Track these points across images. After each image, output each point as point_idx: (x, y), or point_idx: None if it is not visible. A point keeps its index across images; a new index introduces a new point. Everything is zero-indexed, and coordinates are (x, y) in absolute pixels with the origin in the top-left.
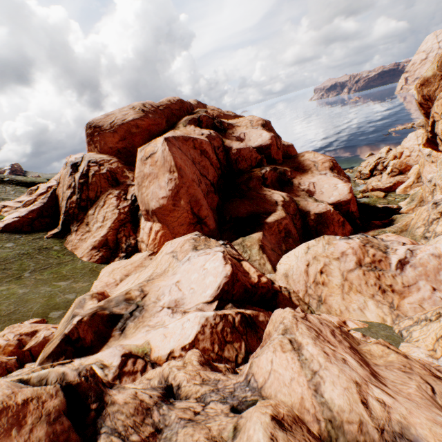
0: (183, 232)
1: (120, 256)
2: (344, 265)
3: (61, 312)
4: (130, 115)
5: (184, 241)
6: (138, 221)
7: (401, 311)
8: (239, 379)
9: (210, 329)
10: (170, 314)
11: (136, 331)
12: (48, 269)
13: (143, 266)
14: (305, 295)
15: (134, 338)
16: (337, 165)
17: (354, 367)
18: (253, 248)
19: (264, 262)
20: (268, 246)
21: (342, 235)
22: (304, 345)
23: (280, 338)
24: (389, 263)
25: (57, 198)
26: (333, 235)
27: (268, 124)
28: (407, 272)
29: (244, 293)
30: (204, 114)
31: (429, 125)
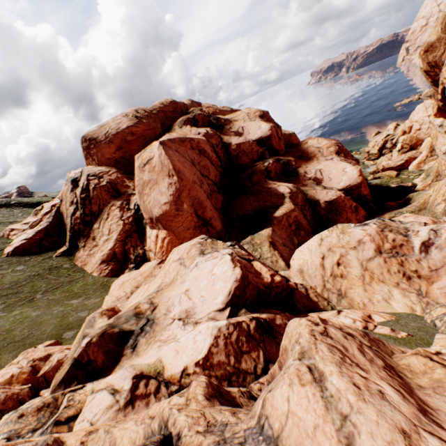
0: (189, 236)
1: (130, 267)
2: (363, 254)
3: (75, 331)
4: (124, 123)
5: (190, 246)
6: (144, 230)
7: (431, 297)
8: (251, 423)
9: (224, 340)
10: (182, 326)
11: (148, 347)
12: (60, 288)
13: (153, 276)
14: (323, 290)
15: (146, 355)
16: (343, 148)
17: (396, 402)
18: (263, 246)
19: (277, 259)
20: (279, 241)
21: (356, 221)
22: (327, 376)
23: (296, 364)
24: (412, 247)
25: (62, 216)
26: (347, 222)
27: (267, 115)
28: (432, 255)
29: (257, 295)
30: (198, 112)
31: (439, 93)
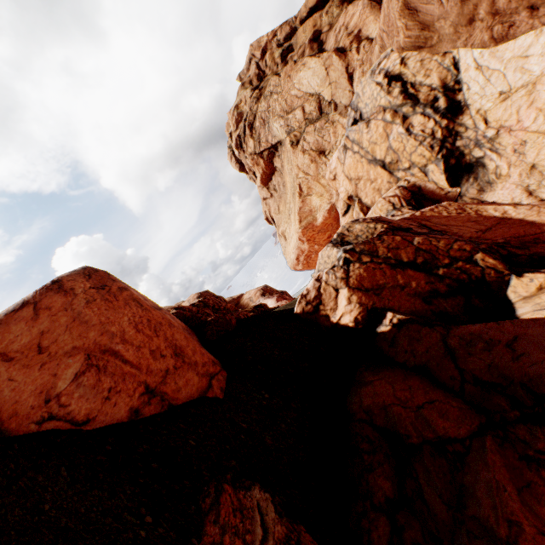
0: None
1: None
2: None
3: None
4: None
5: None
6: None
7: None
8: None
9: None
10: None
11: None
12: None
13: None
14: None
15: None
16: (267, 289)
17: None
18: None
19: None
20: None
21: None
22: None
23: None
24: None
25: None
26: None
27: (204, 293)
28: None
29: None
30: None
31: None
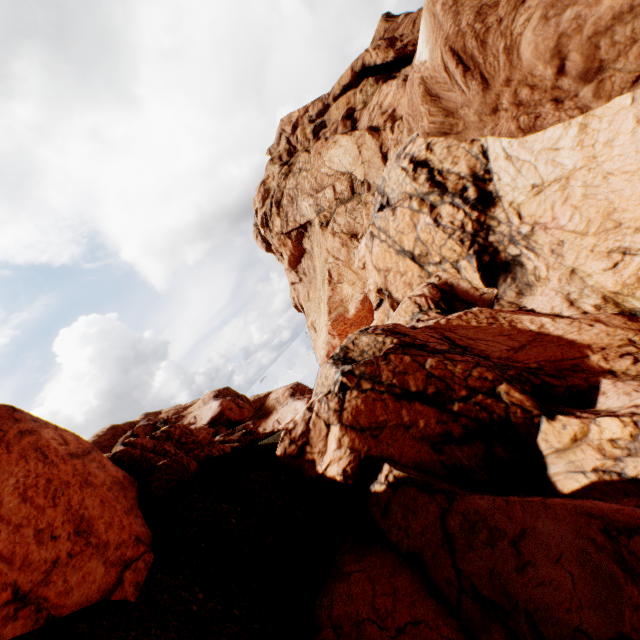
0: None
1: None
2: None
3: None
4: None
5: None
6: None
7: None
8: None
9: None
10: None
11: None
12: None
13: None
14: None
15: None
16: (298, 387)
17: None
18: None
19: None
20: None
21: None
22: None
23: None
24: None
25: None
26: None
27: (223, 391)
28: None
29: None
30: (138, 425)
31: None
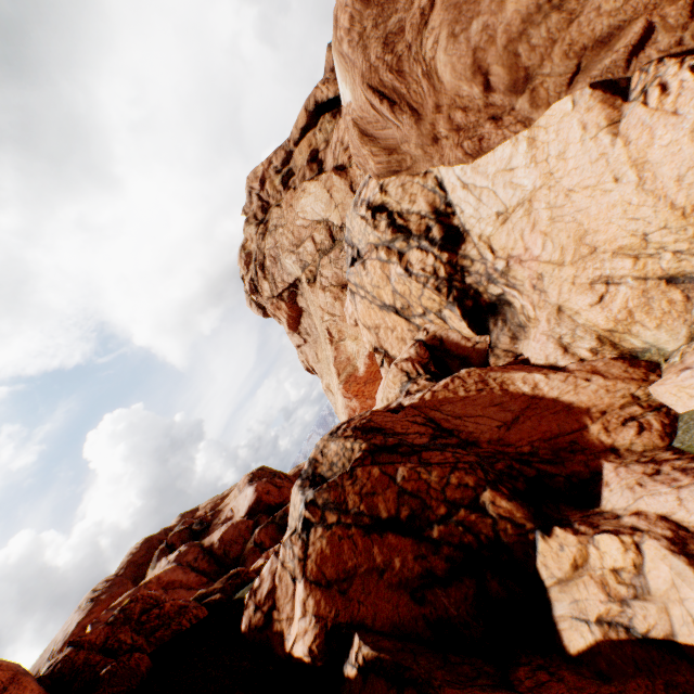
0: None
1: None
2: None
3: None
4: (74, 621)
5: None
6: None
7: None
8: None
9: None
10: None
11: None
12: None
13: None
14: None
15: None
16: None
17: None
18: None
19: None
20: None
21: None
22: None
23: None
24: None
25: None
26: None
27: (257, 472)
28: None
29: None
30: (171, 533)
31: None
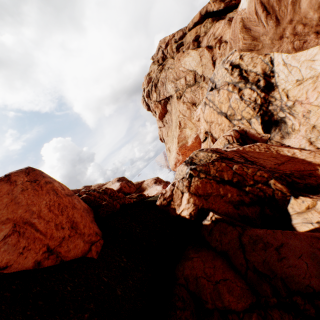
0: None
1: None
2: None
3: None
4: None
5: None
6: None
7: None
8: None
9: None
10: None
11: None
12: None
13: None
14: None
15: None
16: (158, 179)
17: None
18: None
19: None
20: None
21: None
22: None
23: None
24: None
25: None
26: None
27: (121, 178)
28: None
29: None
30: (81, 191)
31: None
